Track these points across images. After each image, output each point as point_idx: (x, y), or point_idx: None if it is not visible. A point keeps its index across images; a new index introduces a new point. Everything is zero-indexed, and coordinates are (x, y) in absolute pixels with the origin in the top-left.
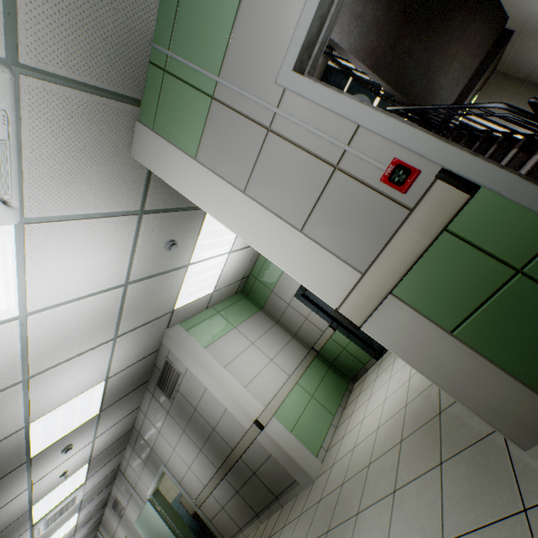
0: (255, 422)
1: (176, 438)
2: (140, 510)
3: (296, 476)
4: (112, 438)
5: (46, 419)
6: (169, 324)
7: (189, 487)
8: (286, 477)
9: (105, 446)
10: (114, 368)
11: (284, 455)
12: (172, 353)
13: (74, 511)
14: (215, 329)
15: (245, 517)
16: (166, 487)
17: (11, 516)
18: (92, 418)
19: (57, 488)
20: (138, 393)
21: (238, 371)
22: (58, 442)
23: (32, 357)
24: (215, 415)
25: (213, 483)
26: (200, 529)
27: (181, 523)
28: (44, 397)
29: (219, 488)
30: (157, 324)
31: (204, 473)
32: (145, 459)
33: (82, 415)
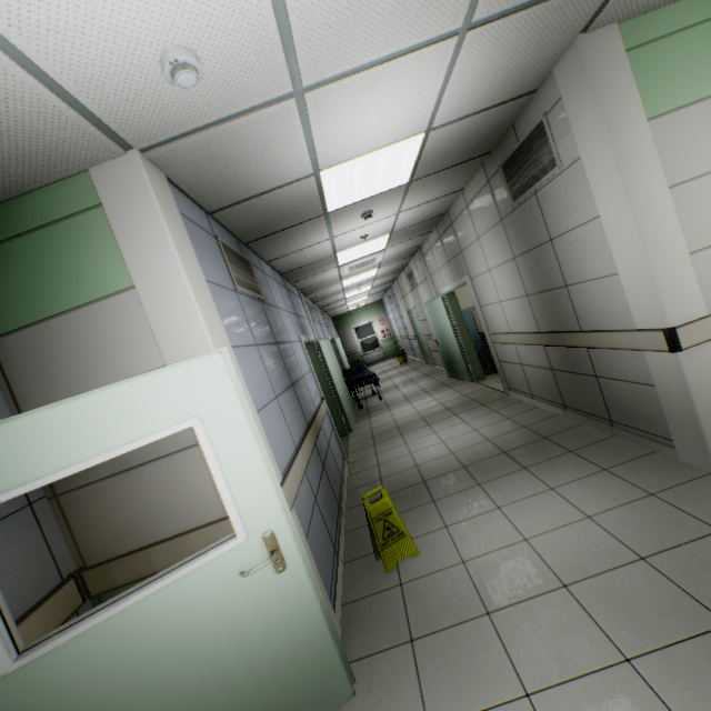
0: (665, 332)
1: (498, 260)
2: (431, 297)
3: (677, 440)
4: (418, 218)
5: (339, 171)
6: (592, 20)
7: (489, 318)
8: (652, 424)
9: (409, 224)
10: (443, 113)
11: (683, 408)
12: (561, 110)
13: (373, 267)
14: (704, 69)
15: (544, 393)
16: (461, 293)
17: (318, 255)
18: (397, 187)
19: (358, 247)
20: (466, 170)
21: (696, 209)
22: (356, 205)
23: (299, 40)
24: (583, 270)
25: (523, 340)
26: (483, 349)
27: (466, 335)
28: (333, 136)
29: (528, 348)
30: (568, 8)
31: (516, 321)
32: (449, 257)
33: (386, 180)
